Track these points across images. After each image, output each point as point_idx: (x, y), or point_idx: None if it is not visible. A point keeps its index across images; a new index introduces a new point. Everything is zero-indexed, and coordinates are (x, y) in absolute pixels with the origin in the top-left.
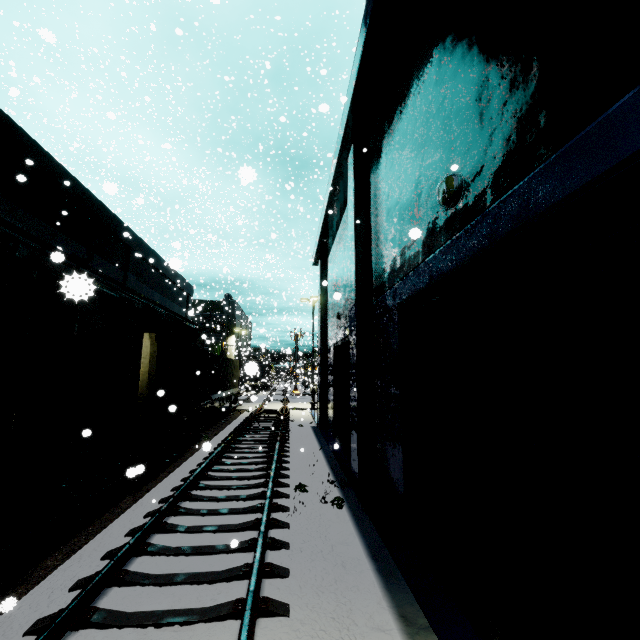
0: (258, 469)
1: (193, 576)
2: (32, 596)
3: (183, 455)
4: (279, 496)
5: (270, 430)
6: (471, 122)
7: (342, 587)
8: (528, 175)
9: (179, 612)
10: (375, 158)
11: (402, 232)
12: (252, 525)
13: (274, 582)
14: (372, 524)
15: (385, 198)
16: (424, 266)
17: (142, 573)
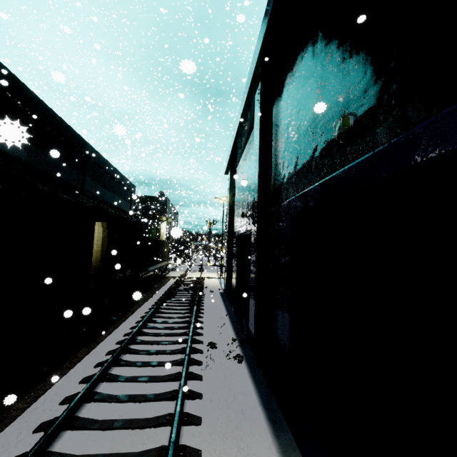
0: (180, 328)
1: (128, 422)
2: (5, 435)
3: (126, 313)
4: (195, 352)
5: (190, 295)
6: (369, 68)
7: (241, 433)
8: (425, 120)
9: (116, 456)
10: (278, 94)
11: (298, 157)
12: (175, 377)
13: (190, 429)
14: (264, 377)
15: (285, 128)
16: (316, 187)
17: (89, 419)
